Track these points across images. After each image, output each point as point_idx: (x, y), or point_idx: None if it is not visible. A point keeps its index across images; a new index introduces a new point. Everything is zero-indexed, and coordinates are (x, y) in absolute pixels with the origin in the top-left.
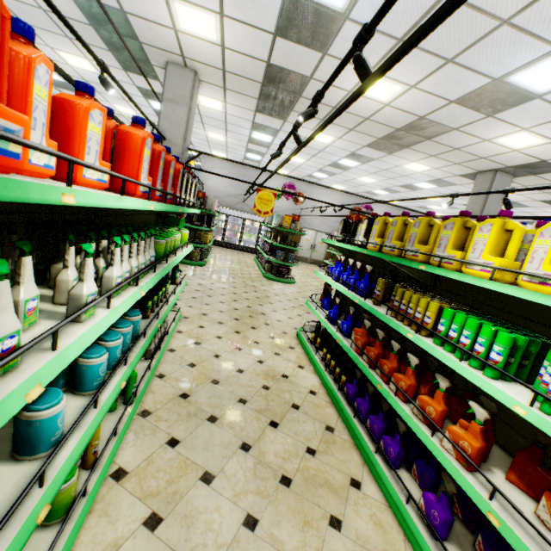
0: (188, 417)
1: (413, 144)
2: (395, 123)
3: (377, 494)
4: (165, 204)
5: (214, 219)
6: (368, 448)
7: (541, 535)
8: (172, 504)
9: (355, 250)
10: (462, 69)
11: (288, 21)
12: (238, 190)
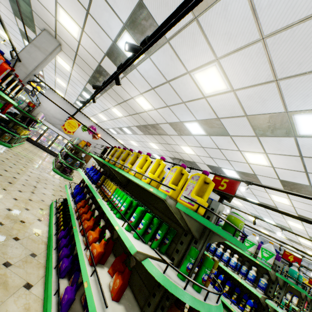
0: None
1: (154, 134)
2: (148, 121)
3: (40, 293)
4: None
5: (35, 124)
6: (51, 266)
7: (100, 286)
8: None
9: (100, 159)
10: (172, 112)
11: (112, 53)
12: (63, 118)
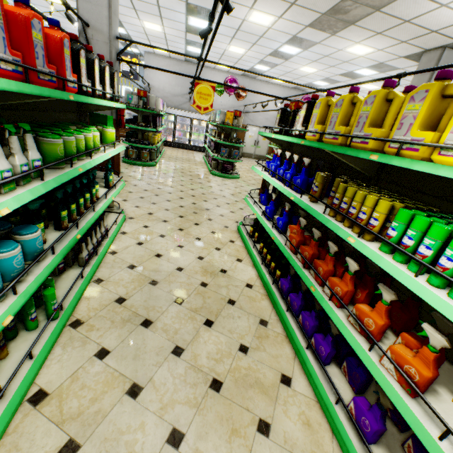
0: (122, 323)
1: (360, 18)
2: None
3: (306, 389)
4: (13, 80)
5: (161, 120)
6: (300, 344)
7: None
8: (93, 426)
9: (292, 141)
10: None
11: None
12: (184, 89)
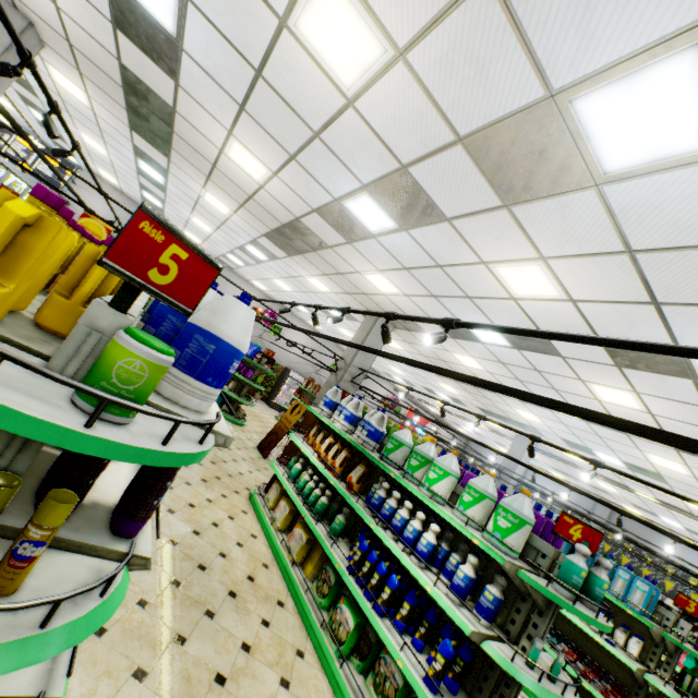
0: None
1: (304, 251)
2: (279, 216)
3: None
4: None
5: None
6: None
7: None
8: None
9: None
10: (307, 173)
11: (123, 14)
12: None
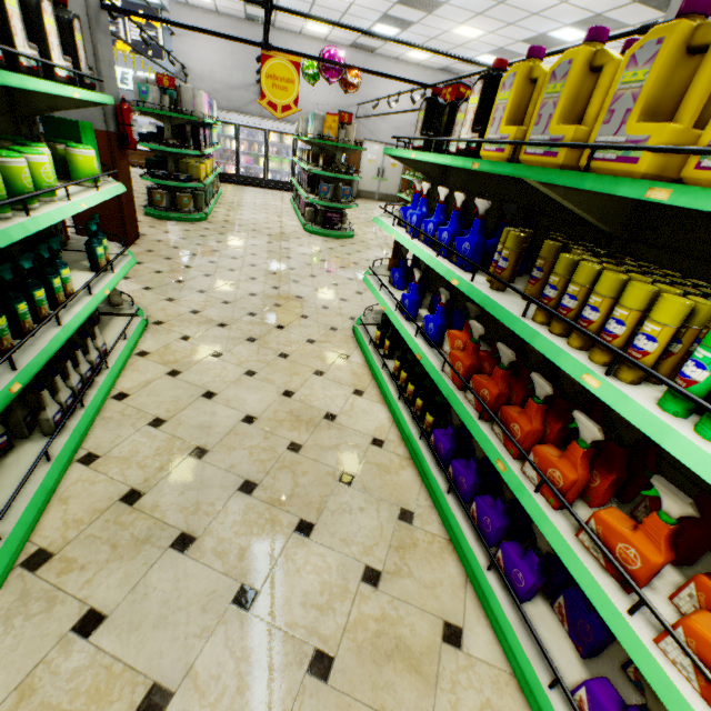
0: (133, 548)
1: None
2: None
3: (491, 650)
4: None
5: (209, 134)
6: (475, 561)
7: None
8: None
9: (454, 163)
10: None
11: None
12: (249, 76)
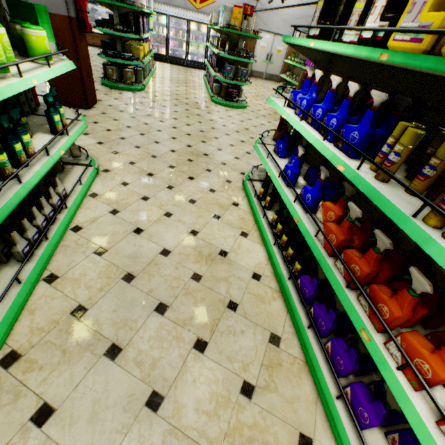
0: (78, 354)
1: None
2: None
3: None
4: None
5: (146, 22)
6: (327, 389)
7: None
8: None
9: (357, 53)
10: None
11: None
12: None
